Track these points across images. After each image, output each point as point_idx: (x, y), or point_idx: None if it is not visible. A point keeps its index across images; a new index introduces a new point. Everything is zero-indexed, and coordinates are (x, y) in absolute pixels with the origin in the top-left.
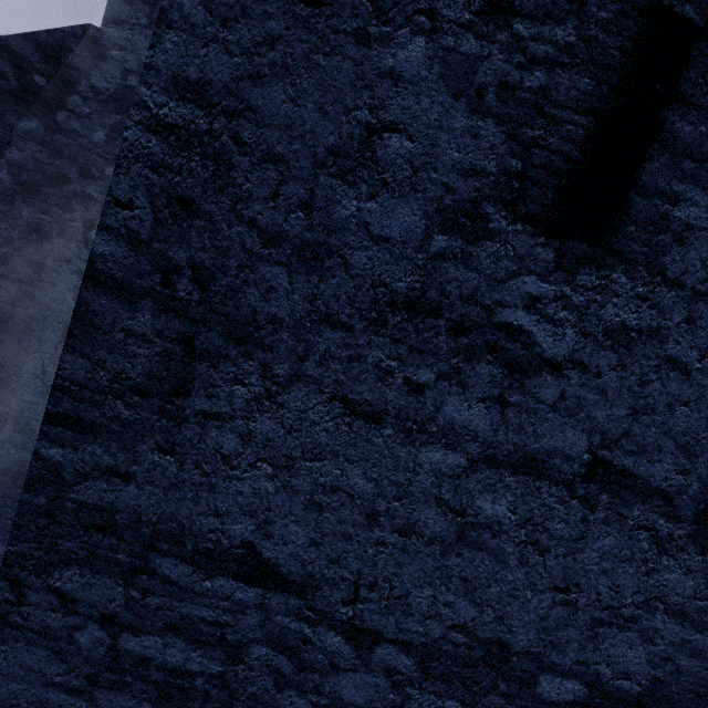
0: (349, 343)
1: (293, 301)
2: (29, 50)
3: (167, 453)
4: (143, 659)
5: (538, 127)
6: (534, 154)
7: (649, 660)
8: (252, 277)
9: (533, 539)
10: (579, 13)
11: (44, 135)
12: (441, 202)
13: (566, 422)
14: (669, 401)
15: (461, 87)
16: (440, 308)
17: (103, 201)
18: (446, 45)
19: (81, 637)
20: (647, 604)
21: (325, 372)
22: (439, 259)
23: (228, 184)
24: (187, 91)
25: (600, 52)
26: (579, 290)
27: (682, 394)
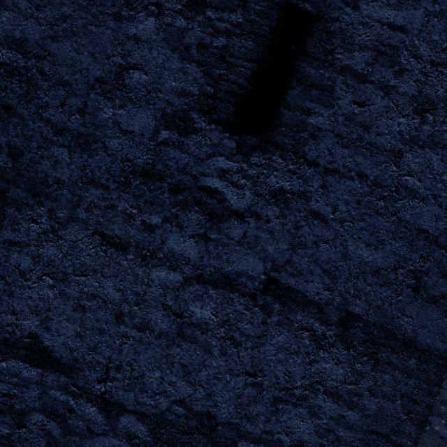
0: (106, 197)
1: (71, 169)
2: None
3: None
4: None
5: (222, 69)
6: (221, 84)
7: (317, 431)
8: (46, 154)
9: (230, 335)
10: (244, 7)
11: None
12: (165, 111)
13: (248, 252)
14: (315, 239)
15: (176, 45)
16: (165, 175)
17: None
18: (167, 22)
19: None
20: (312, 387)
21: (90, 215)
22: (164, 145)
23: (34, 97)
24: (13, 44)
25: (257, 28)
26: (252, 166)
27: (323, 235)
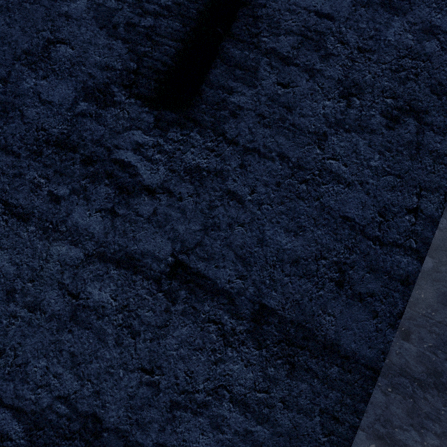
0: (16, 165)
1: None
2: None
3: None
4: None
5: (148, 46)
6: (145, 60)
7: None
8: None
9: (128, 323)
10: None
11: None
12: (86, 84)
13: (157, 231)
14: (230, 221)
15: (105, 23)
16: (78, 146)
17: None
18: (98, 3)
19: None
20: (216, 391)
21: None
22: (81, 116)
23: None
24: None
25: (185, 10)
26: (169, 141)
27: (239, 217)
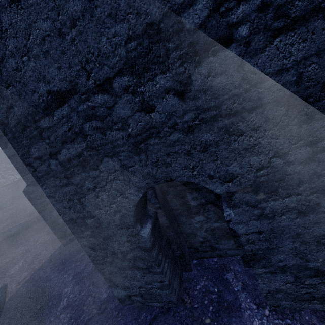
0: None
1: None
2: None
3: (8, 87)
4: (68, 160)
5: None
6: None
7: None
8: None
9: None
10: None
11: None
12: None
13: None
14: None
15: None
16: None
17: None
18: None
19: (53, 167)
20: None
21: None
22: None
23: None
24: None
25: None
26: None
27: None
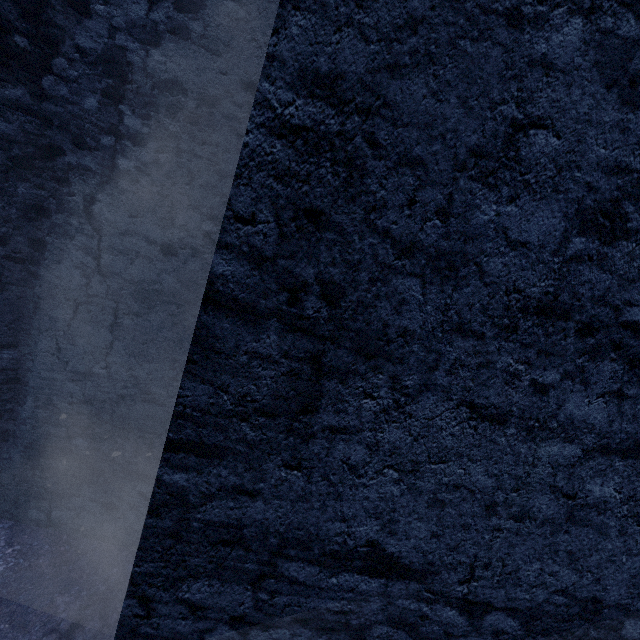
0: (479, 350)
1: (425, 312)
2: (5, 6)
3: (294, 468)
4: None
5: None
6: None
7: None
8: (384, 290)
9: (634, 512)
10: None
11: (31, 103)
12: (582, 203)
13: None
14: None
15: (615, 76)
16: (571, 310)
17: (102, 173)
18: (604, 27)
19: (211, 638)
20: None
21: (454, 380)
22: (575, 262)
23: (360, 191)
24: (316, 86)
25: None
26: None
27: None
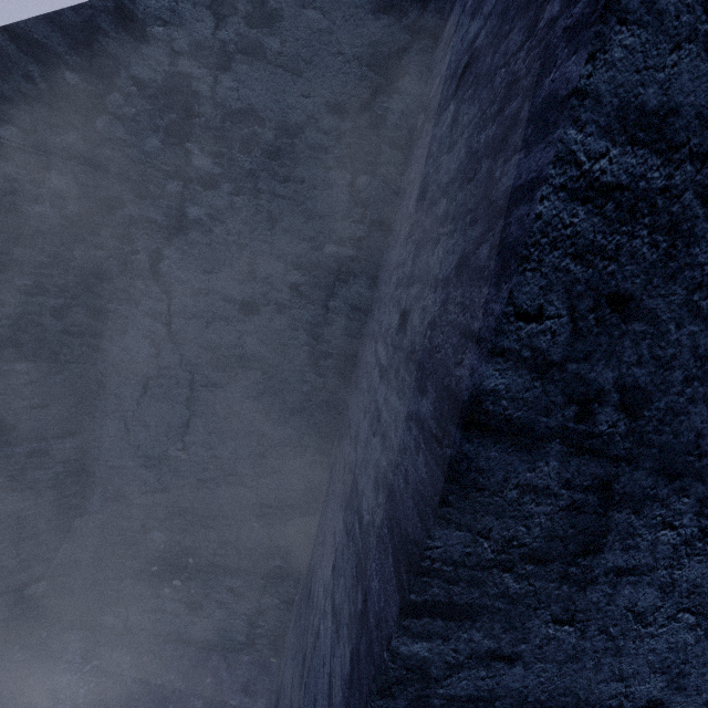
0: None
1: None
2: (54, 37)
3: (565, 623)
4: None
5: None
6: None
7: None
8: (701, 390)
9: None
10: None
11: (85, 150)
12: None
13: None
14: None
15: None
16: None
17: (169, 225)
18: None
19: None
20: None
21: None
22: None
23: (684, 265)
24: (639, 127)
25: None
26: None
27: None
